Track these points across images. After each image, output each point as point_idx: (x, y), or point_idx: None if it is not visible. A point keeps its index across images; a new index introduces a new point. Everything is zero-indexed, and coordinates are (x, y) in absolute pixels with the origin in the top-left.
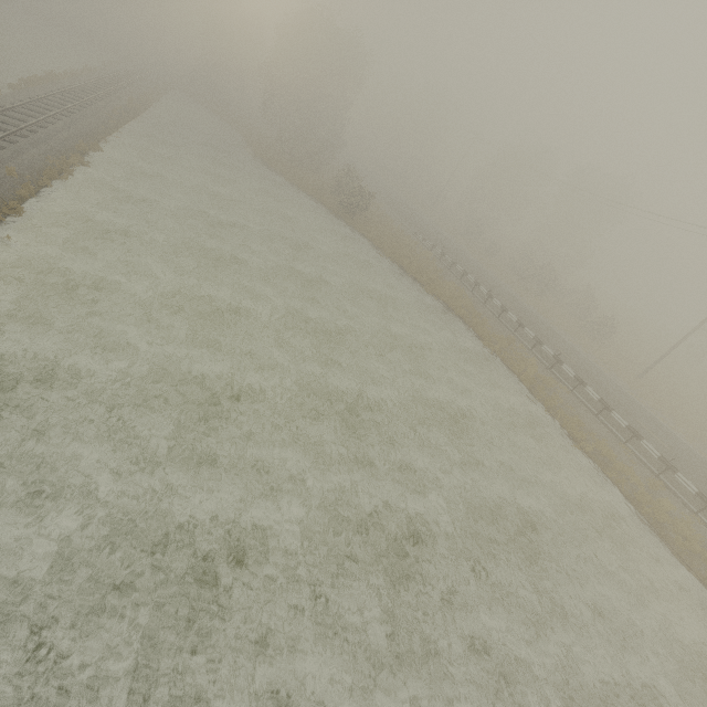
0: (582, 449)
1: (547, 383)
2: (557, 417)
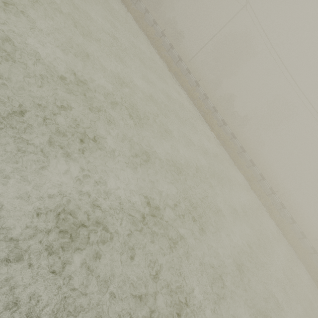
0: (171, 71)
1: (158, 42)
2: (162, 57)
